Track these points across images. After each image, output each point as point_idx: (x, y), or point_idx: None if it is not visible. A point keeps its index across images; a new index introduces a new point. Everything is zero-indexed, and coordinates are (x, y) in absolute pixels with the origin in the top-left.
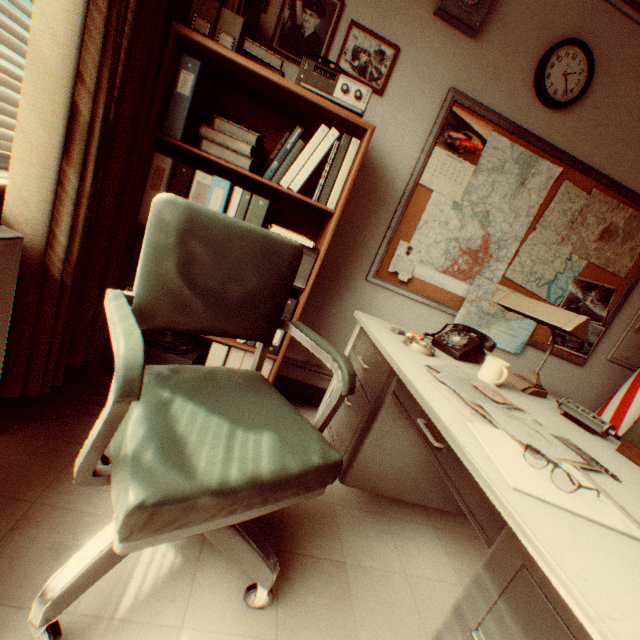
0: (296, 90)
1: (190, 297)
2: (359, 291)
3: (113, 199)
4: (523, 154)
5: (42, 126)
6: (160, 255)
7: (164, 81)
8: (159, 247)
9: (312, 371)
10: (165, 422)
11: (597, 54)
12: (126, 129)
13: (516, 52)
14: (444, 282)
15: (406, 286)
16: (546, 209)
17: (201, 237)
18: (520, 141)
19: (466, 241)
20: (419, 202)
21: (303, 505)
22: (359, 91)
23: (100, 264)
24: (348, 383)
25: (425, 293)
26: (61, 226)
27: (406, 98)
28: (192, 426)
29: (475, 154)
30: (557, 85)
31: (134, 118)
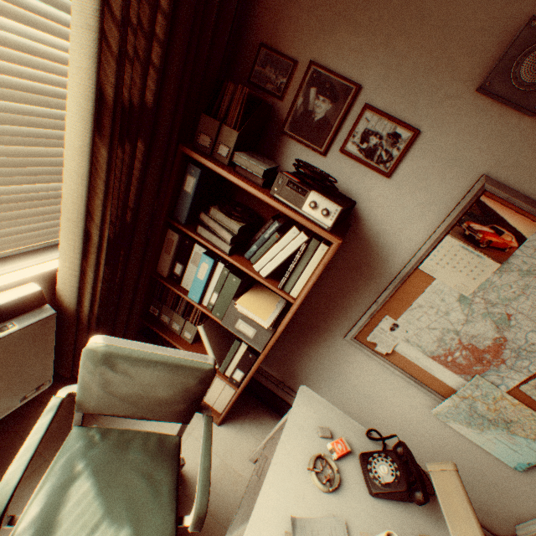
0: (267, 201)
1: (112, 400)
2: (336, 344)
3: (135, 262)
4: None
5: (70, 247)
6: (88, 377)
7: (172, 185)
8: (88, 373)
9: (283, 390)
10: (57, 502)
11: None
12: (144, 220)
13: None
14: (431, 367)
15: (385, 356)
16: None
17: (116, 370)
18: None
19: (470, 336)
20: (415, 285)
21: (208, 528)
22: (326, 209)
23: (128, 298)
24: (194, 523)
25: (406, 369)
26: (86, 297)
27: (419, 181)
28: (73, 510)
29: (504, 251)
30: None
31: (149, 213)
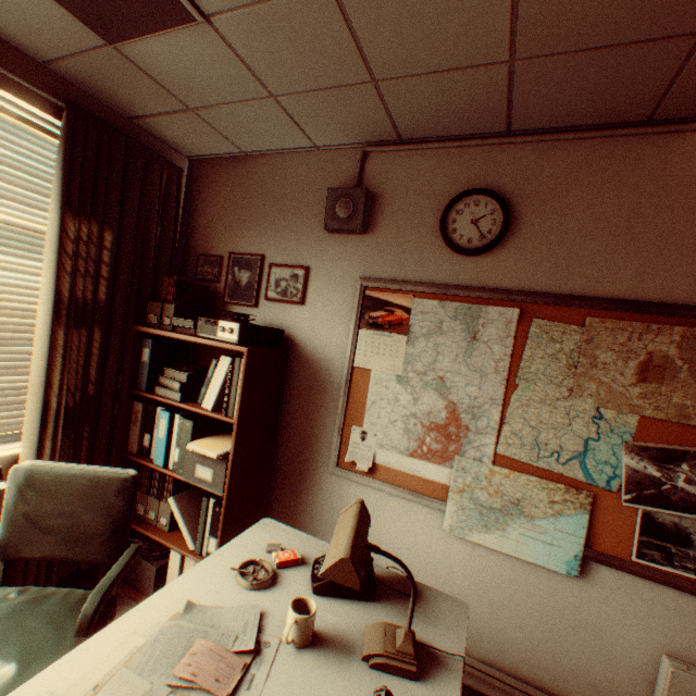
0: (195, 340)
1: (33, 531)
2: (326, 484)
3: (103, 440)
4: (459, 308)
5: (33, 418)
6: (12, 504)
7: (131, 358)
8: (12, 499)
9: None
10: None
11: (509, 186)
12: (109, 394)
13: (413, 225)
14: (417, 467)
15: (373, 475)
16: (521, 358)
17: (37, 488)
18: (451, 296)
19: (427, 414)
20: (361, 383)
21: None
22: (230, 328)
23: None
24: (79, 622)
25: (398, 482)
26: None
27: (324, 298)
28: None
29: (403, 324)
30: (469, 233)
31: (113, 386)
